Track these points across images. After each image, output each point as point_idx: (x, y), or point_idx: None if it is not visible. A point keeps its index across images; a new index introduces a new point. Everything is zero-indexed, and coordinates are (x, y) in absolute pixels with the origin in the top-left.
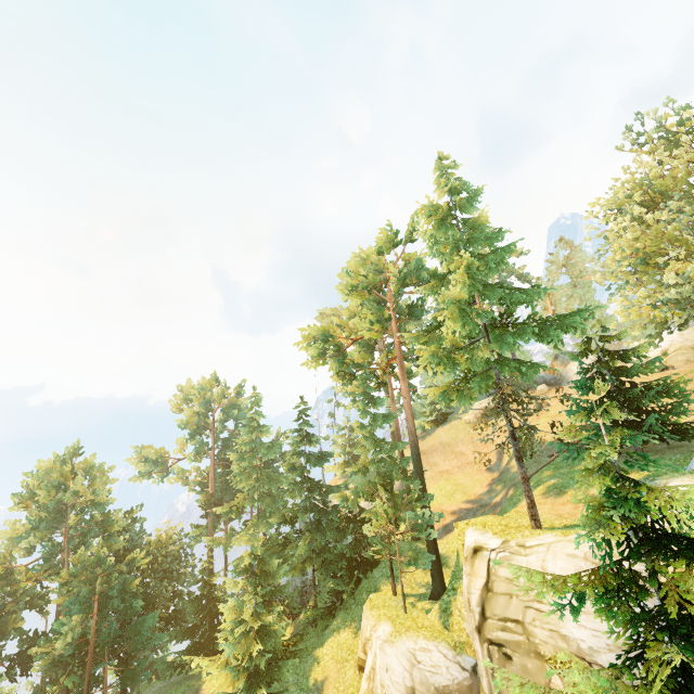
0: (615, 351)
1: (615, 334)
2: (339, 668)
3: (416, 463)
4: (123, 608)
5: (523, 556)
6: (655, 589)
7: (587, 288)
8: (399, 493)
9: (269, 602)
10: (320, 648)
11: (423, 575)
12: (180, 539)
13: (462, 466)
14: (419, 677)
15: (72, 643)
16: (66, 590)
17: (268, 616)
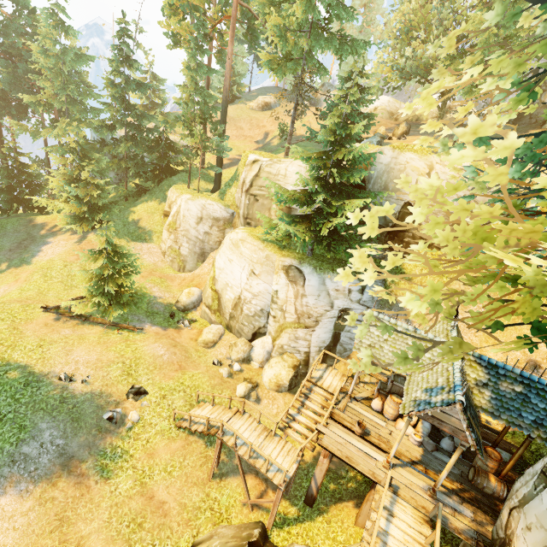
0: (361, 86)
1: (367, 74)
2: (150, 215)
3: (224, 113)
4: None
5: (279, 164)
6: (331, 162)
7: (367, 39)
8: None
9: None
10: (134, 208)
11: (205, 185)
12: None
13: (239, 137)
14: (206, 213)
15: None
16: None
17: (99, 181)
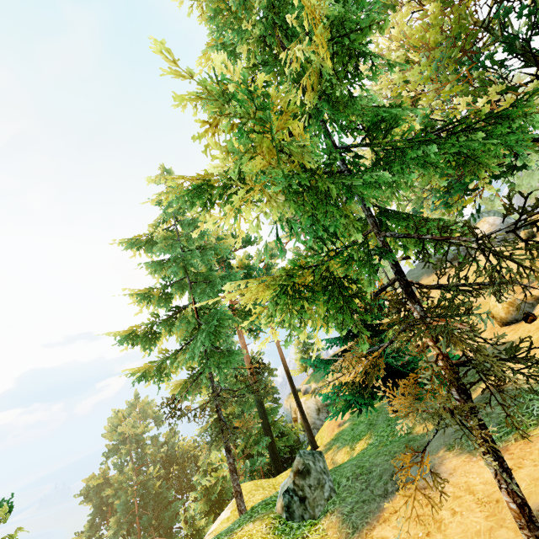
0: None
1: None
2: None
3: (257, 408)
4: (159, 500)
5: None
6: None
7: None
8: (278, 420)
9: (223, 501)
10: None
11: None
12: (195, 446)
13: None
14: None
15: (115, 533)
16: (117, 497)
17: (202, 521)
